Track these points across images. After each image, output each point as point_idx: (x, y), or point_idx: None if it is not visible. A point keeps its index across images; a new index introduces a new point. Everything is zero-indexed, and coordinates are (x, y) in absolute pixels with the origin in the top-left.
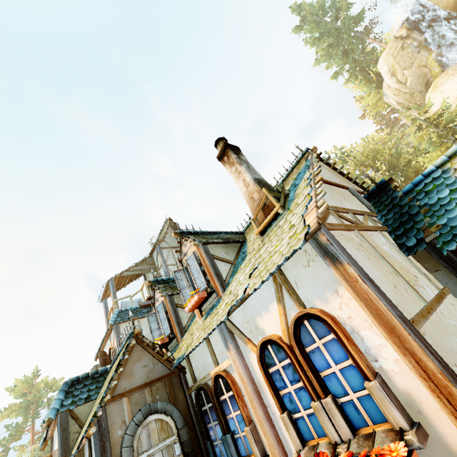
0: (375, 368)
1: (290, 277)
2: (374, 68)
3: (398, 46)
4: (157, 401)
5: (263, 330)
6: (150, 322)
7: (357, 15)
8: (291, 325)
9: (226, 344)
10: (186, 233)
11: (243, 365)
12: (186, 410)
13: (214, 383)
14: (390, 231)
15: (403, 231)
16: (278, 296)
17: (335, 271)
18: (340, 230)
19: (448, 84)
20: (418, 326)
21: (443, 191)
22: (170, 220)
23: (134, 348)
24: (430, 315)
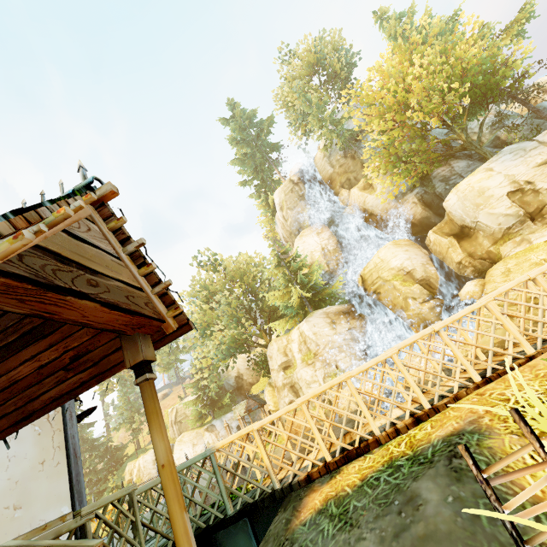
0: None
1: None
2: (273, 196)
3: (289, 187)
4: None
5: None
6: None
7: (274, 144)
8: None
9: None
10: None
11: None
12: None
13: None
14: None
15: None
16: None
17: None
18: None
19: (309, 238)
20: None
21: None
22: None
23: None
24: None
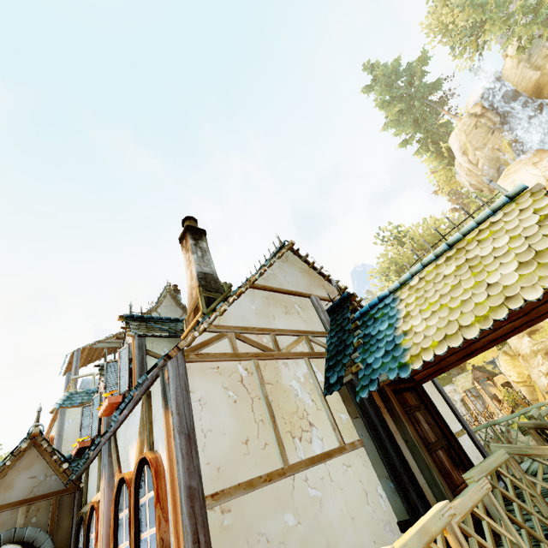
0: (171, 544)
1: (154, 408)
2: (446, 143)
3: (471, 124)
4: (31, 525)
5: (130, 462)
6: (83, 416)
7: (432, 83)
8: (135, 468)
9: (102, 470)
10: (136, 317)
11: (107, 501)
12: (66, 542)
13: (89, 514)
14: (327, 359)
15: (334, 363)
16: (140, 427)
17: (164, 417)
18: (221, 361)
19: (520, 173)
20: (217, 501)
21: (384, 322)
22: (170, 286)
23: (28, 452)
24: (265, 485)
